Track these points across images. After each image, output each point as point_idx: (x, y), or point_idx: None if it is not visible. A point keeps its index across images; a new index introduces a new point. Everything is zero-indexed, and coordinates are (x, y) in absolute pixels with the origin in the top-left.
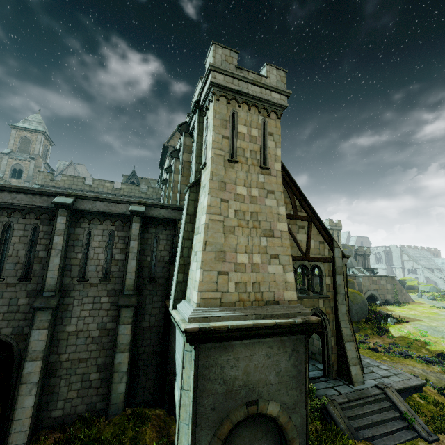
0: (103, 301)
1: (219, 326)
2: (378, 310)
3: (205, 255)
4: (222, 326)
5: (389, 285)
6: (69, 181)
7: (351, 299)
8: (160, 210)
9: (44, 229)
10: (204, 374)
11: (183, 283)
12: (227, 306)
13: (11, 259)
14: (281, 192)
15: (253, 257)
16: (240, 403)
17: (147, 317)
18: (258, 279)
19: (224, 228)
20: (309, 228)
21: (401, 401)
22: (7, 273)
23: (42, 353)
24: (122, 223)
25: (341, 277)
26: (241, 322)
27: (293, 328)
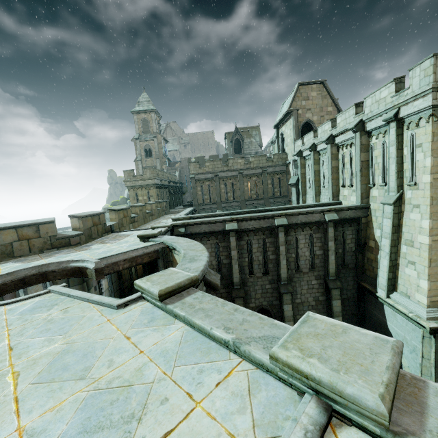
0: (313, 283)
1: None
2: None
3: (430, 270)
4: None
5: None
6: (211, 165)
7: None
8: (346, 212)
9: (269, 240)
10: None
11: (392, 279)
12: None
13: (255, 262)
14: None
15: None
16: None
17: (344, 292)
18: None
19: None
20: None
21: None
22: (256, 271)
23: (292, 317)
24: (317, 227)
25: None
26: None
27: None
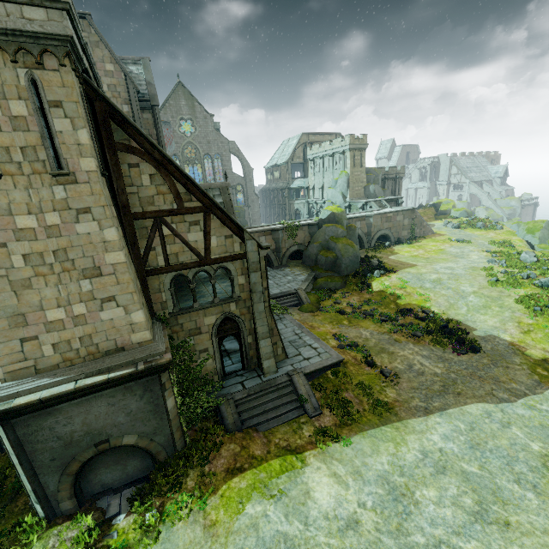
0: None
1: (23, 403)
2: (379, 256)
3: None
4: (27, 402)
5: (406, 220)
6: None
7: (342, 253)
8: None
9: None
10: (30, 440)
11: None
12: (47, 371)
13: None
14: (104, 206)
15: (73, 309)
16: (87, 447)
17: None
18: (87, 332)
19: (11, 284)
20: (205, 222)
21: (304, 385)
22: None
23: None
24: None
25: (258, 274)
26: (57, 390)
27: (136, 375)
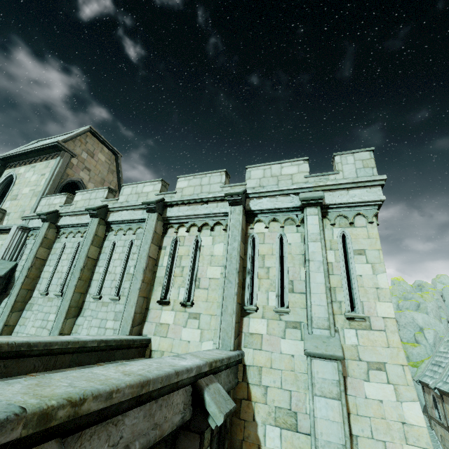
0: None
1: None
2: None
3: None
4: None
5: None
6: None
7: None
8: (221, 374)
9: None
10: None
11: None
12: None
13: None
14: None
15: None
16: None
17: None
18: None
19: None
20: None
21: None
22: None
23: None
24: None
25: None
26: None
27: None
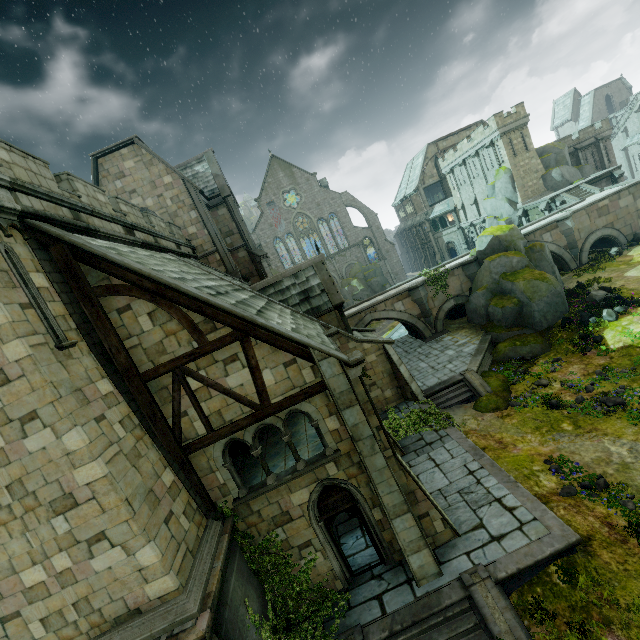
0: None
1: None
2: (603, 278)
3: None
4: None
5: None
6: None
7: (528, 295)
8: None
9: None
10: None
11: None
12: None
13: None
14: (53, 402)
15: (53, 563)
16: None
17: None
18: (81, 594)
19: None
20: (246, 353)
21: (500, 610)
22: None
23: None
24: None
25: (355, 410)
26: None
27: None
